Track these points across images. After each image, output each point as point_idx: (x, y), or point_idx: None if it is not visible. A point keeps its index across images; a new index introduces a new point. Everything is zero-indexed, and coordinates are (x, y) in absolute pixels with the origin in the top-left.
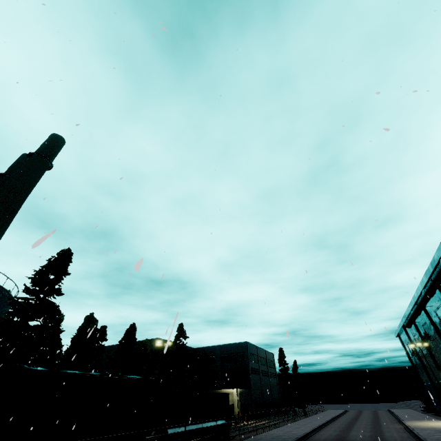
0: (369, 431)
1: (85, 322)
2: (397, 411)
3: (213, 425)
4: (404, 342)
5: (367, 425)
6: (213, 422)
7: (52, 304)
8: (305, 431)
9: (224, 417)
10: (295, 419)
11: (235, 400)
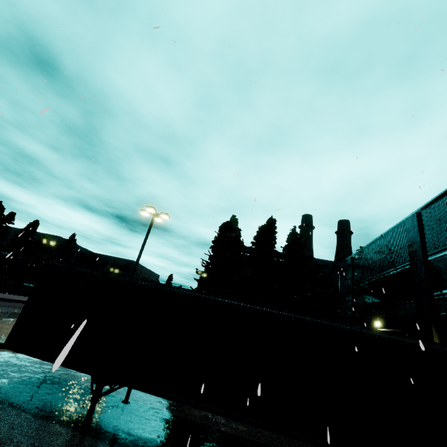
0: None
1: None
2: None
3: None
4: None
5: None
6: None
7: None
8: None
9: None
10: None
11: None
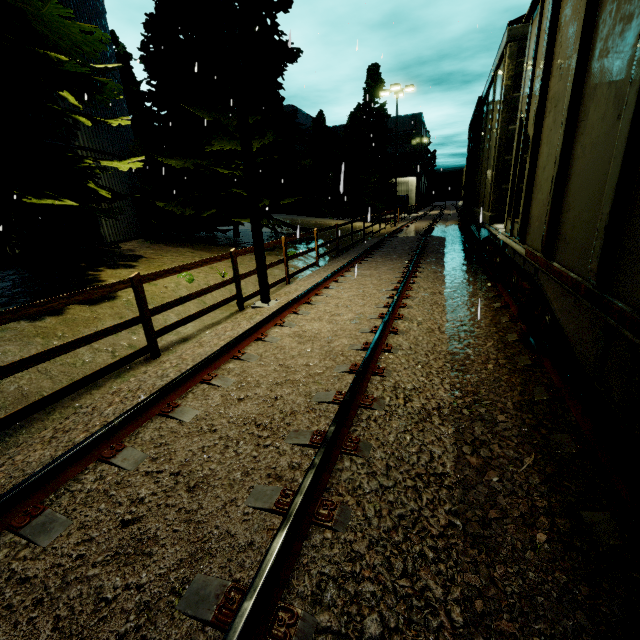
0: None
1: None
2: None
3: None
4: None
5: None
6: None
7: None
8: None
9: None
10: None
11: (411, 191)
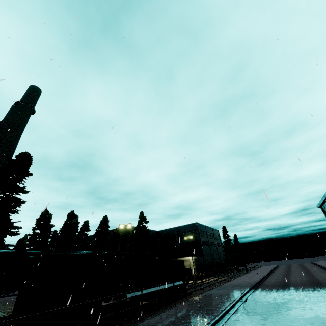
0: (306, 280)
1: (67, 218)
2: (319, 263)
3: (171, 286)
4: (325, 211)
5: (301, 275)
6: (171, 284)
7: (19, 200)
8: (251, 284)
9: (180, 279)
10: (240, 275)
11: (191, 265)
